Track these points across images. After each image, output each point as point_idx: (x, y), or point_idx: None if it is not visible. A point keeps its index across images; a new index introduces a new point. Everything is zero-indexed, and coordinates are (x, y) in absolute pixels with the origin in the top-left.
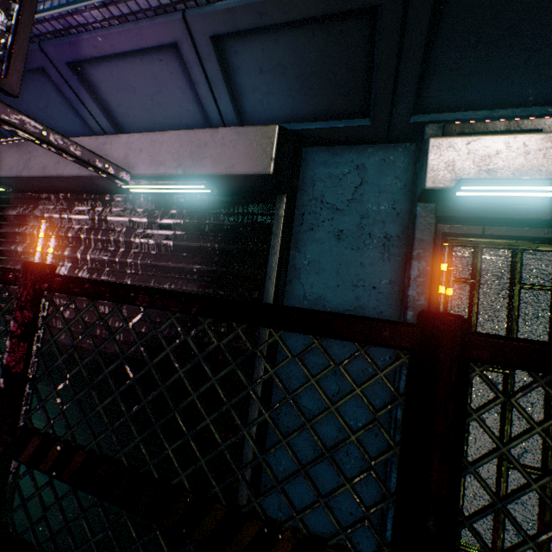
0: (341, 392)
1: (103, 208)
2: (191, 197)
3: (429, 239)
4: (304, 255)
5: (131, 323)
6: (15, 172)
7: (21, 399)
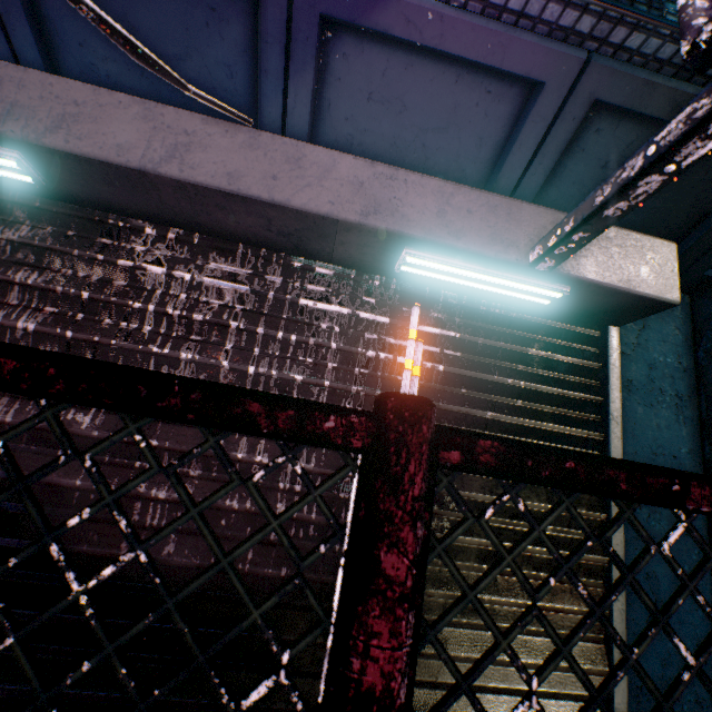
0: (658, 605)
1: (282, 278)
2: (470, 298)
3: None
4: None
5: (665, 543)
6: (137, 159)
7: None
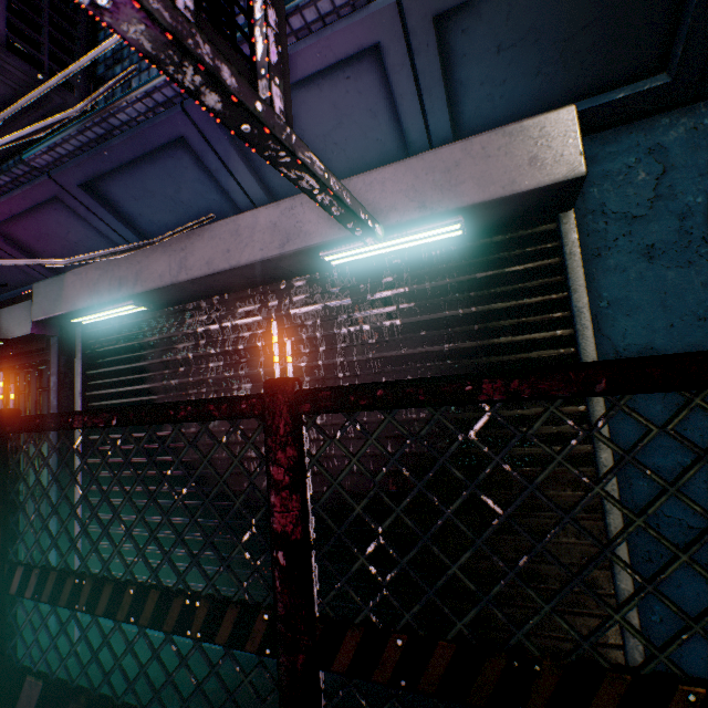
0: None
1: (278, 301)
2: (410, 253)
3: None
4: (598, 295)
5: (471, 431)
6: (168, 279)
7: (310, 578)
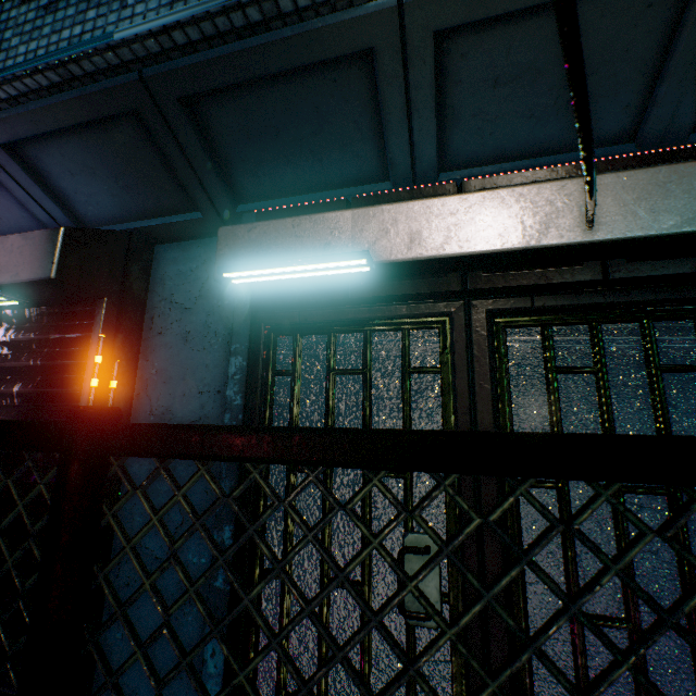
0: (185, 523)
1: None
2: (19, 310)
3: (246, 331)
4: (153, 364)
5: None
6: None
7: None
